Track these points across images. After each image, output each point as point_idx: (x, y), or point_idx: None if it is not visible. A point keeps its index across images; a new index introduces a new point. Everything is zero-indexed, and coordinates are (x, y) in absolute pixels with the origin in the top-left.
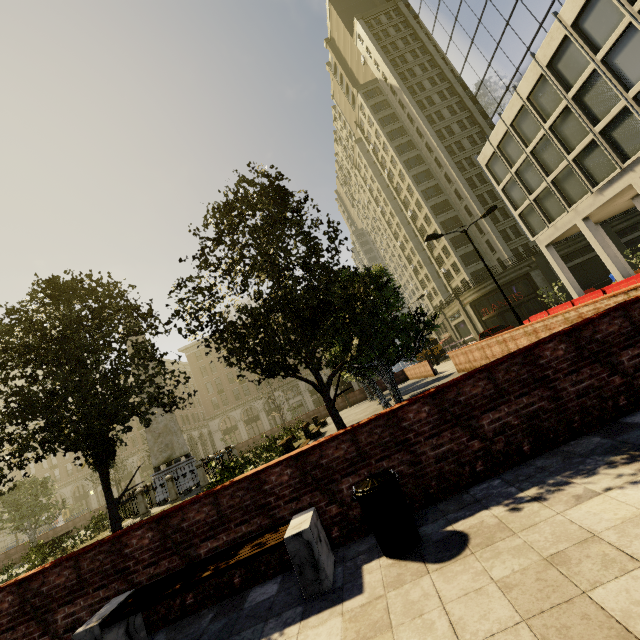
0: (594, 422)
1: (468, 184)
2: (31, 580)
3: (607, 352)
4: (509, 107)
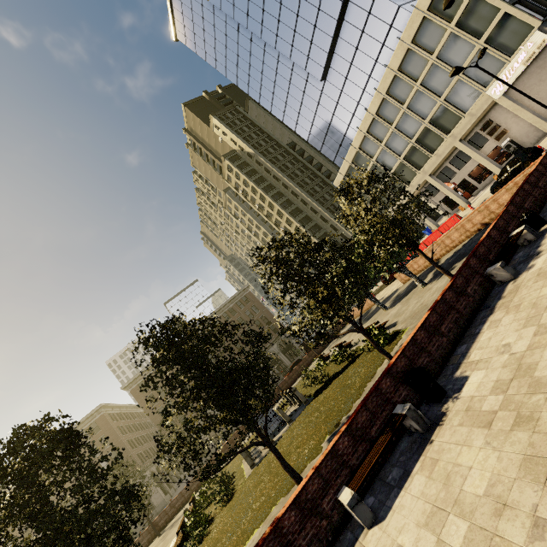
0: (545, 200)
1: (318, 203)
2: (452, 285)
3: (536, 184)
4: (349, 153)
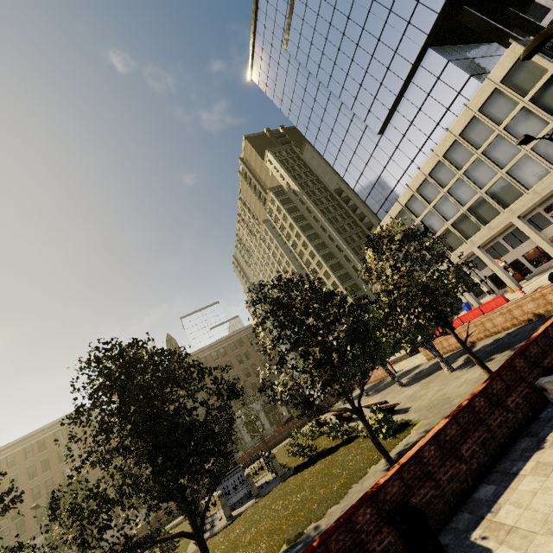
0: None
1: (353, 252)
2: (486, 389)
3: None
4: (393, 208)
